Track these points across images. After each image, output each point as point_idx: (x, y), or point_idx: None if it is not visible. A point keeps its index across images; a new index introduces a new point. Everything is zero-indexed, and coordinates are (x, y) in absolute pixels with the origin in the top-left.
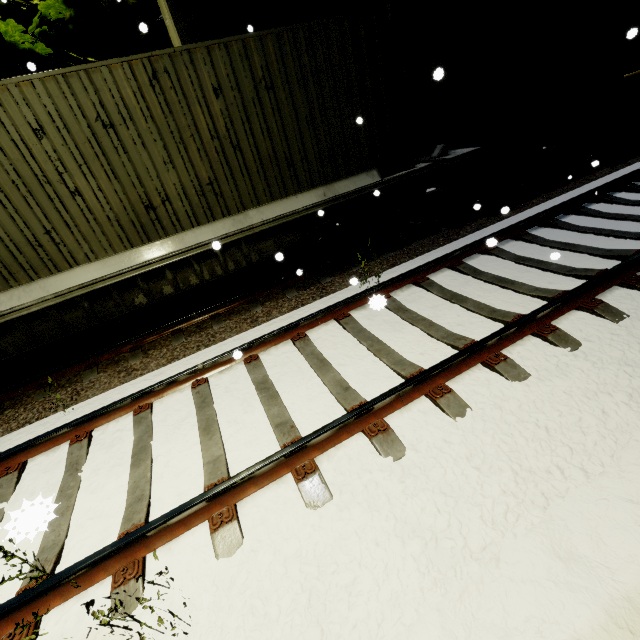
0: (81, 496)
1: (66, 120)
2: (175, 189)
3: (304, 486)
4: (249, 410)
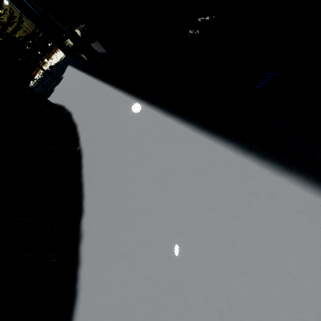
0: (41, 70)
1: (3, 19)
2: (27, 26)
3: (57, 52)
4: (55, 54)
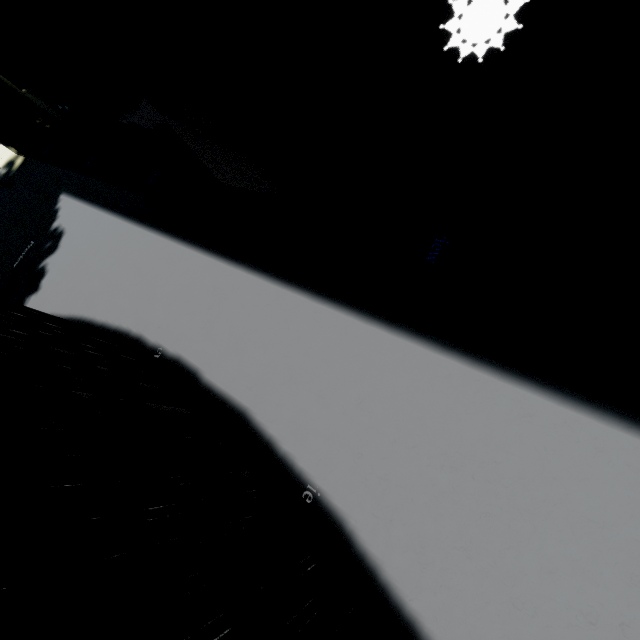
0: None
1: None
2: None
3: None
4: None
